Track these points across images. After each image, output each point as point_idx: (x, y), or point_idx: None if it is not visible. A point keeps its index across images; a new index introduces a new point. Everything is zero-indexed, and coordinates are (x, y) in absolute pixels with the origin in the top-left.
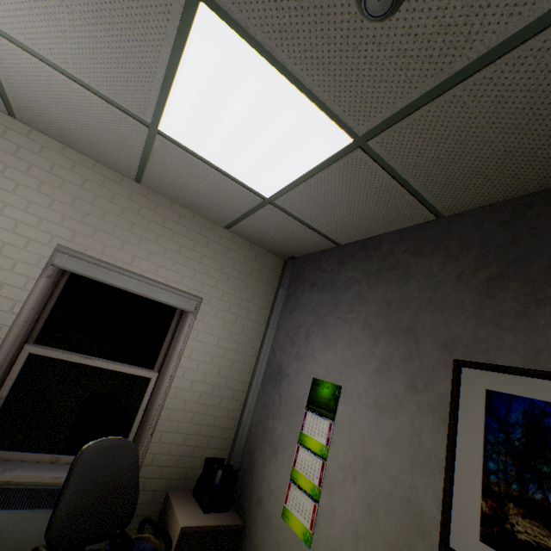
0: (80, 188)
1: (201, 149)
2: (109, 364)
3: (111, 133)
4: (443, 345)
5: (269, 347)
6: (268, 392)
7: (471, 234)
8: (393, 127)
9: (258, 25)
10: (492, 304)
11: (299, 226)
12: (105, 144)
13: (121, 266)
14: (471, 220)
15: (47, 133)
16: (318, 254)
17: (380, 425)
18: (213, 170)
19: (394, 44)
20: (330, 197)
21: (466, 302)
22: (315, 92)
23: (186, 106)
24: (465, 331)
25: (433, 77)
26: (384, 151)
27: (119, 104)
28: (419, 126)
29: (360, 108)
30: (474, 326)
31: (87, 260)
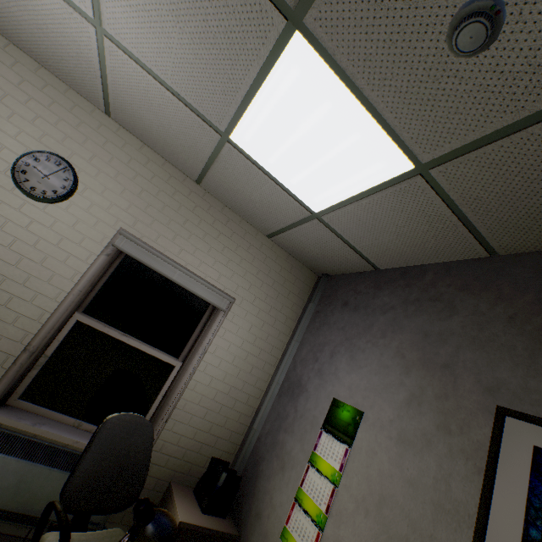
0: (148, 181)
1: (264, 160)
2: (141, 345)
3: (186, 137)
4: (485, 388)
5: (291, 359)
6: (283, 403)
7: (529, 277)
8: (459, 158)
9: (345, 53)
10: None
11: (340, 245)
12: (178, 146)
13: (169, 256)
14: (530, 263)
15: (132, 131)
16: (355, 275)
17: (403, 462)
18: (270, 181)
19: (477, 79)
20: (378, 220)
21: (516, 347)
22: (386, 118)
23: (260, 119)
24: (513, 377)
25: (512, 114)
26: (445, 180)
27: (200, 113)
28: (488, 159)
29: (429, 136)
30: (525, 374)
31: (142, 245)
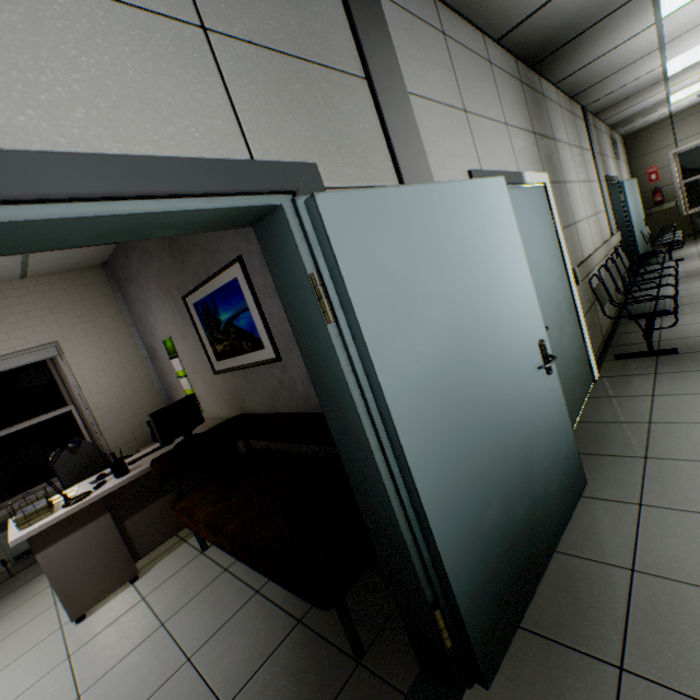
0: None
1: None
2: (32, 422)
3: None
4: (179, 291)
5: (140, 338)
6: (157, 365)
7: None
8: None
9: None
10: (176, 261)
11: (73, 251)
12: None
13: None
14: None
15: None
16: (115, 254)
17: (188, 344)
18: None
19: None
20: None
21: (172, 263)
22: None
23: None
24: (179, 279)
25: None
26: None
27: None
28: None
29: None
30: (179, 276)
31: None
